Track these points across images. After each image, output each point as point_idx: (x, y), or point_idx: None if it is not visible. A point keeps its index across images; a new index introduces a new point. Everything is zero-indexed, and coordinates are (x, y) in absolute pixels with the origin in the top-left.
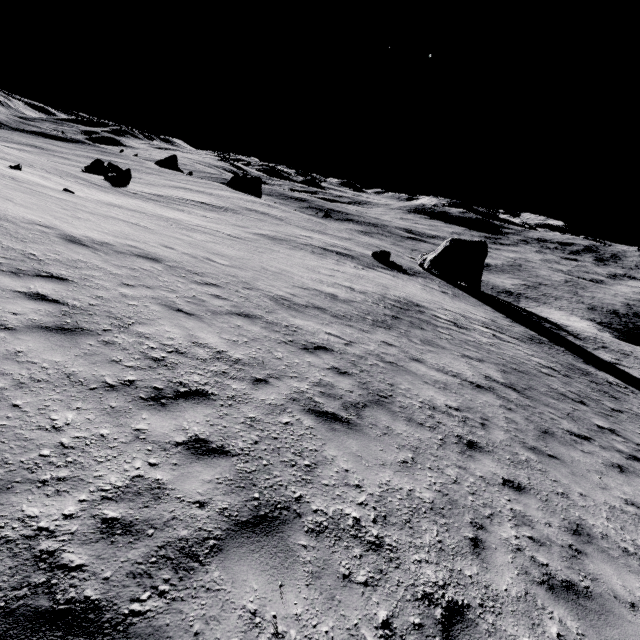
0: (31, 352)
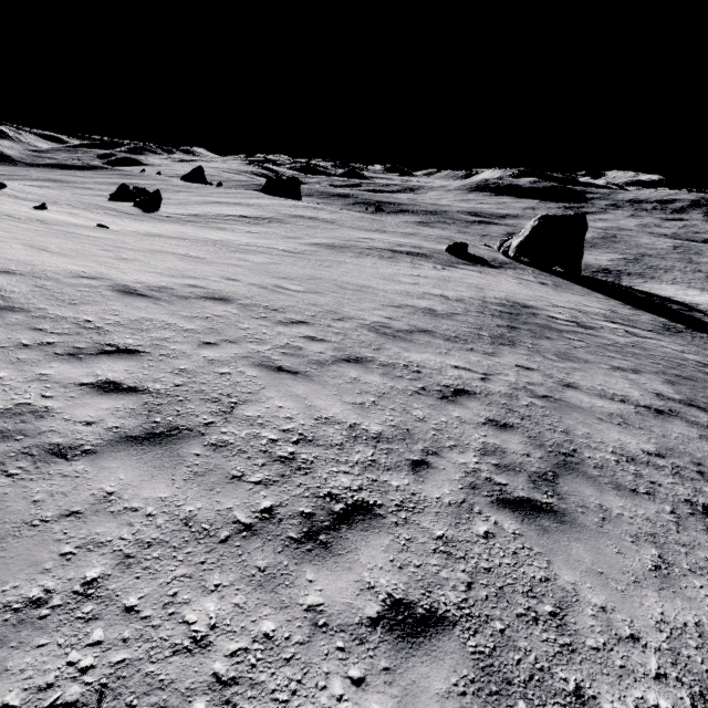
0: (125, 490)
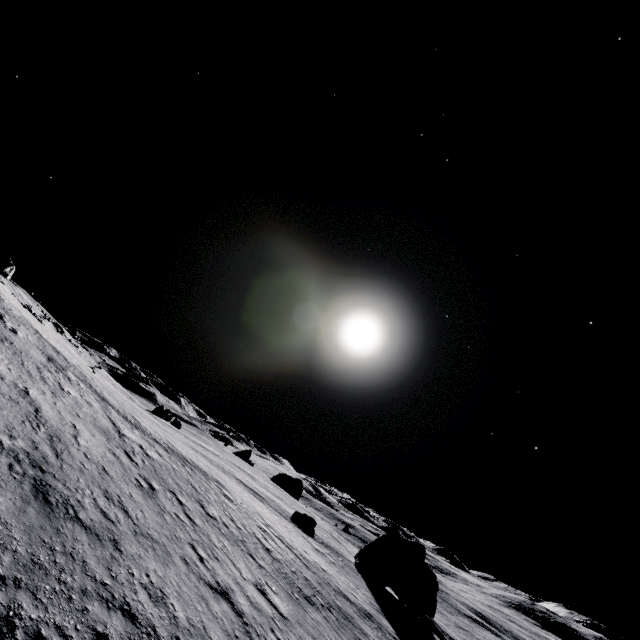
0: None
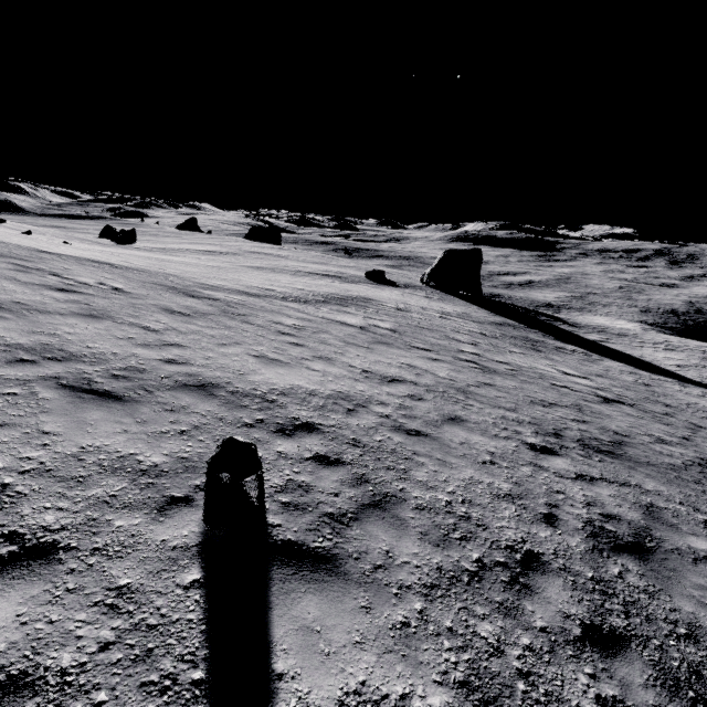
0: None
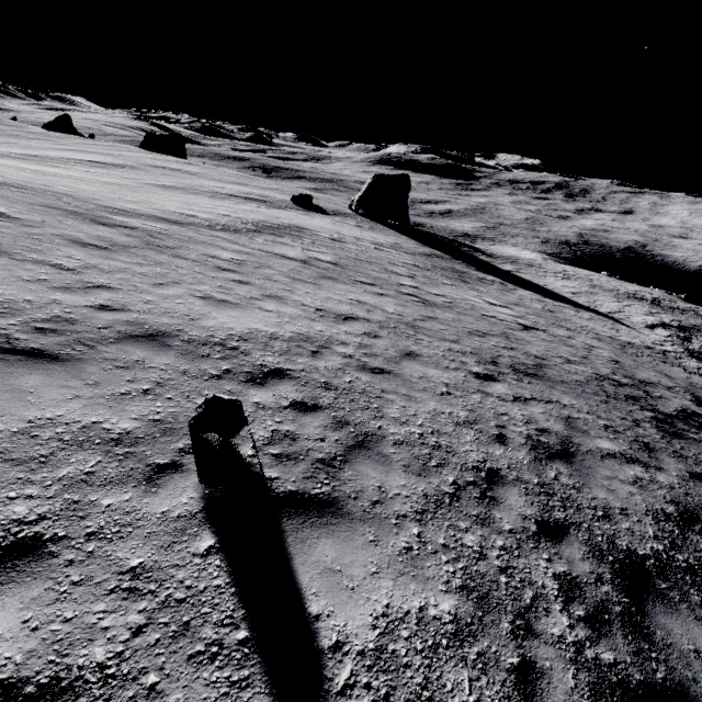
0: None
